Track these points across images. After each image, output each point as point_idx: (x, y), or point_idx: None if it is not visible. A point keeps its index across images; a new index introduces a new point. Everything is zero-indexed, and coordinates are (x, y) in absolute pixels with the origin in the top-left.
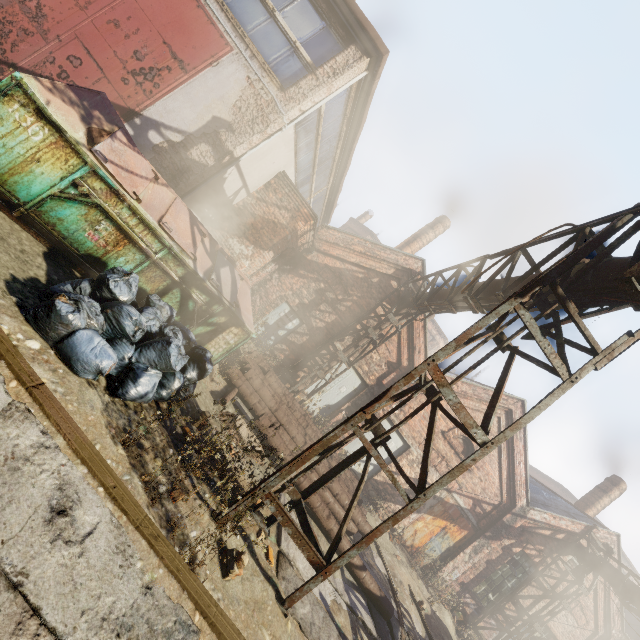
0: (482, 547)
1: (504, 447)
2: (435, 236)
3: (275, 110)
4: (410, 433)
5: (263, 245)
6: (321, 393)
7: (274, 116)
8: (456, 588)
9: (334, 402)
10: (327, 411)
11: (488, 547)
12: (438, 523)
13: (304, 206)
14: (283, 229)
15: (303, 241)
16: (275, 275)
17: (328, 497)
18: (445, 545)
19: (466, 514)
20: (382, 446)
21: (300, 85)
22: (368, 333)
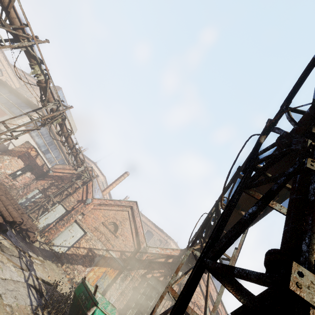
0: (126, 276)
1: (132, 222)
2: (124, 178)
3: (14, 121)
4: (87, 226)
5: (15, 156)
6: (46, 219)
7: (14, 121)
8: (115, 314)
9: (51, 221)
10: (47, 226)
11: (130, 276)
12: (101, 270)
13: (32, 146)
14: (24, 152)
15: (40, 163)
16: (35, 181)
17: (3, 209)
18: (106, 283)
19: (117, 261)
20: (73, 236)
21: (22, 117)
22: (64, 186)
